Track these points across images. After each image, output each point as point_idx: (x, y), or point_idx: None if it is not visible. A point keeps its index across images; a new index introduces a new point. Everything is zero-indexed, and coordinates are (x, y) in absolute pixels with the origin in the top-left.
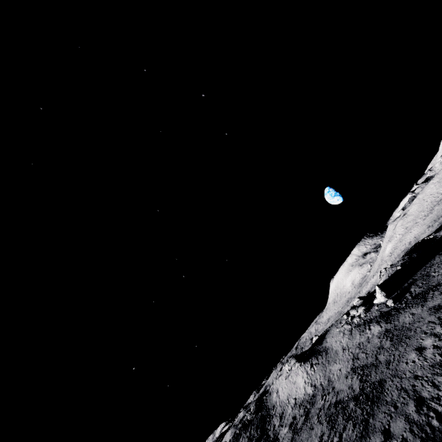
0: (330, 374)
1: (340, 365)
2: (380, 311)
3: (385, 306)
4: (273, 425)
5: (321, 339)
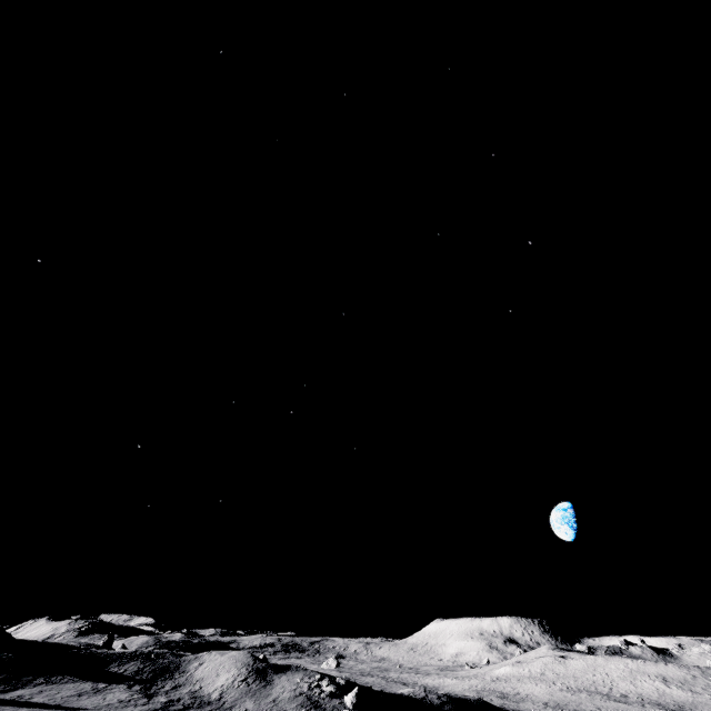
0: (239, 704)
1: (252, 707)
2: (334, 709)
3: (342, 710)
4: (163, 685)
5: (284, 669)
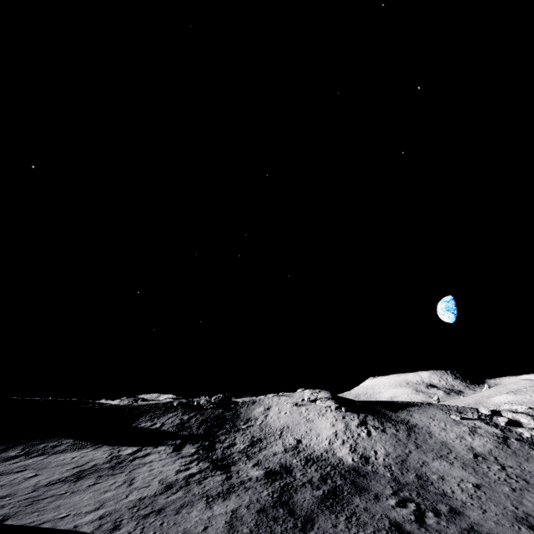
0: (426, 470)
1: (476, 478)
2: None
3: None
4: (232, 442)
5: (393, 406)
